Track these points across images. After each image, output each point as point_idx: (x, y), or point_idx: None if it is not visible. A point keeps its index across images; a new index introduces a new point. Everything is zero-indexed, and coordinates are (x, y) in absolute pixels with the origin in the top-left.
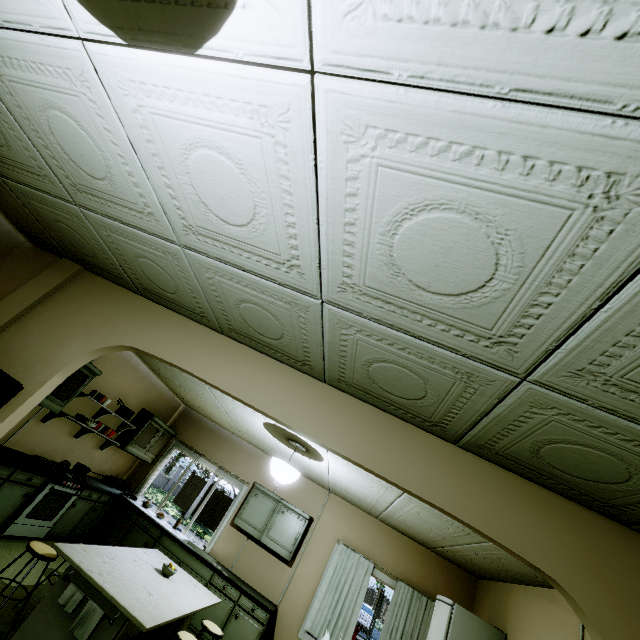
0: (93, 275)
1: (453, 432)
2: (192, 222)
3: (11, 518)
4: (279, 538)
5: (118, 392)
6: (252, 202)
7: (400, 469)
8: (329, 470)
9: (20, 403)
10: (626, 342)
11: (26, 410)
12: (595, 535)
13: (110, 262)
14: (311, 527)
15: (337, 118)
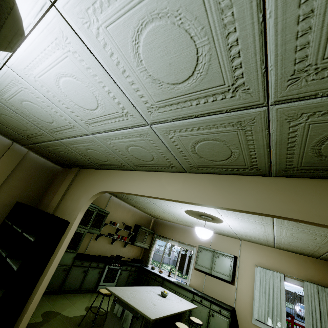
0: (83, 169)
1: (263, 168)
2: (85, 119)
3: (97, 283)
4: (221, 270)
5: (121, 219)
6: (90, 92)
7: (241, 201)
8: (230, 226)
9: (70, 229)
10: (302, 29)
11: (73, 231)
12: None
13: (83, 159)
14: (237, 261)
15: (76, 18)
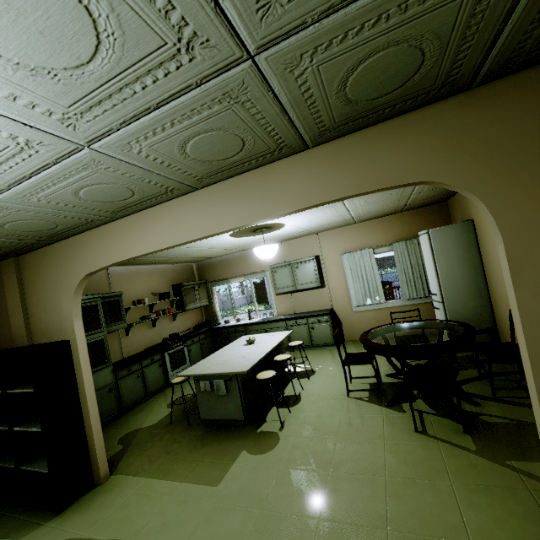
0: (24, 256)
1: (294, 143)
2: None
3: (166, 377)
4: (306, 281)
5: (147, 291)
6: None
7: (284, 201)
8: (296, 225)
9: (76, 347)
10: None
11: (84, 347)
12: (445, 121)
13: (9, 243)
14: (321, 261)
15: None
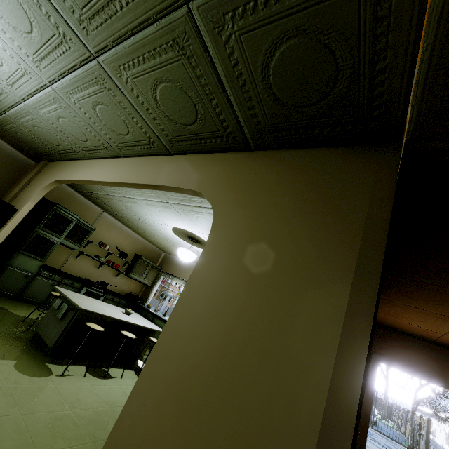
0: (51, 162)
1: (158, 142)
2: (4, 80)
3: None
4: None
5: (116, 243)
6: None
7: (142, 177)
8: None
9: (16, 215)
10: None
11: (20, 218)
12: (232, 163)
13: (41, 145)
14: None
15: None
